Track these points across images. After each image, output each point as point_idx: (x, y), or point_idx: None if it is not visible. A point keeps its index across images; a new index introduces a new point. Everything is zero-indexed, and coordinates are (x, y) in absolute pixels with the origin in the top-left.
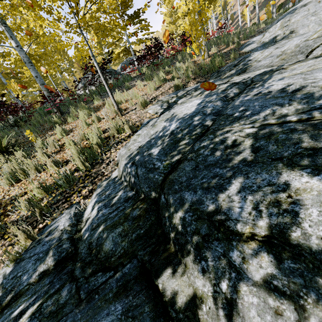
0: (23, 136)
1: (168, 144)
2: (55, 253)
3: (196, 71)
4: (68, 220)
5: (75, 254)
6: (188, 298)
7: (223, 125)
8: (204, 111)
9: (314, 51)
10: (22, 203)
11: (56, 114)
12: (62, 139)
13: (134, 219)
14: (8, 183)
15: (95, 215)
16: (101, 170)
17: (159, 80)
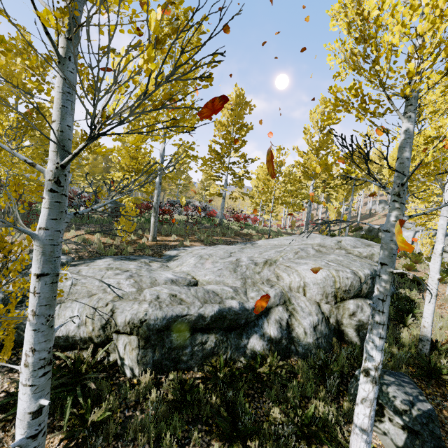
0: None
1: None
2: None
3: (99, 247)
4: None
5: None
6: None
7: None
8: None
9: None
10: None
11: None
12: None
13: None
14: None
15: None
16: None
17: (80, 238)
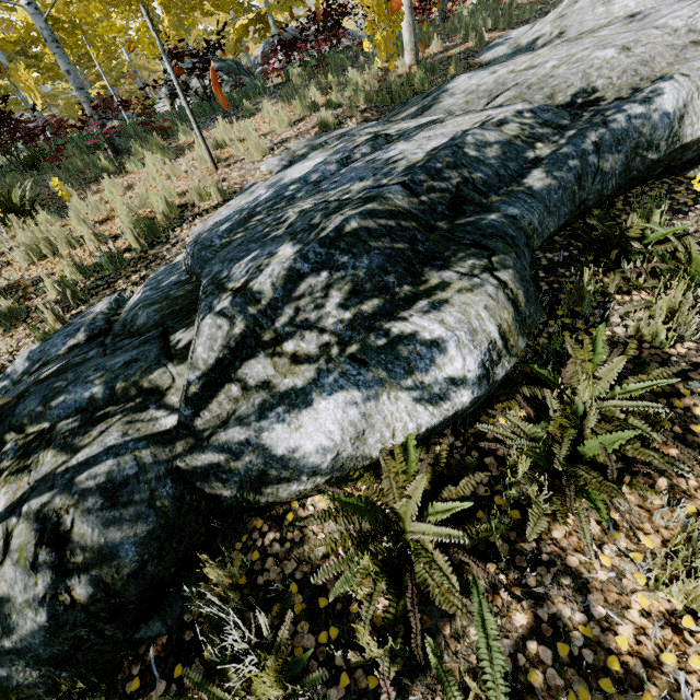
0: (48, 188)
1: (241, 219)
2: (87, 330)
3: (370, 95)
4: (107, 304)
5: (109, 332)
6: (188, 342)
7: (302, 199)
8: (307, 178)
9: (500, 96)
10: (49, 283)
11: (106, 154)
12: (113, 200)
13: (175, 298)
14: (27, 259)
15: (138, 298)
16: (163, 252)
17: (302, 105)
